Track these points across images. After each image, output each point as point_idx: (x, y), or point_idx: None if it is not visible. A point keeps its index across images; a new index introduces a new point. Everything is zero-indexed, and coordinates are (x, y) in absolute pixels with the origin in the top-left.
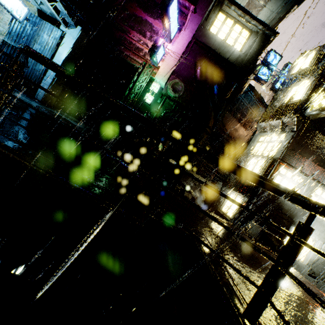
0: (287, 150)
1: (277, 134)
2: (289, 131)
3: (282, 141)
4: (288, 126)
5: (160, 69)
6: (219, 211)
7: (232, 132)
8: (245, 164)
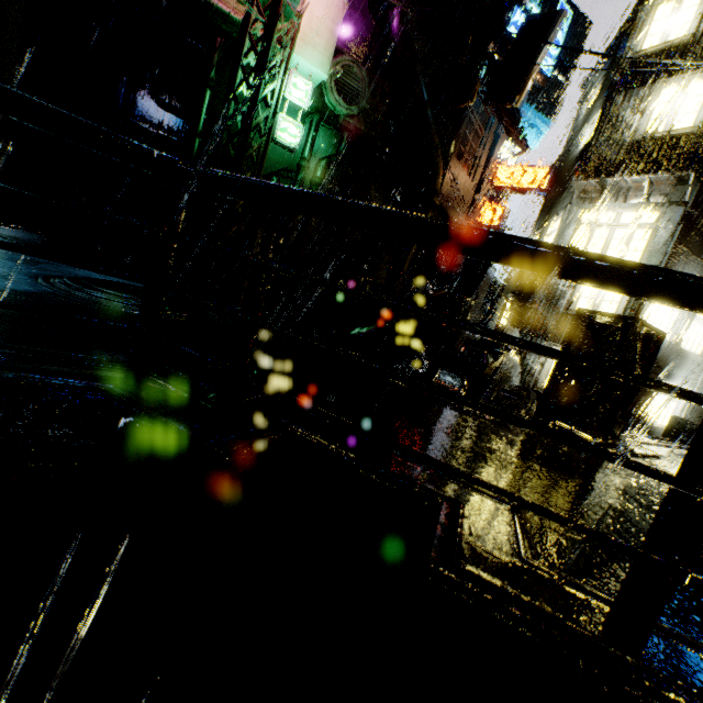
0: (674, 247)
1: (633, 209)
2: (670, 203)
3: (655, 226)
4: (658, 187)
5: (306, 21)
6: (539, 392)
7: (450, 188)
8: (575, 284)
